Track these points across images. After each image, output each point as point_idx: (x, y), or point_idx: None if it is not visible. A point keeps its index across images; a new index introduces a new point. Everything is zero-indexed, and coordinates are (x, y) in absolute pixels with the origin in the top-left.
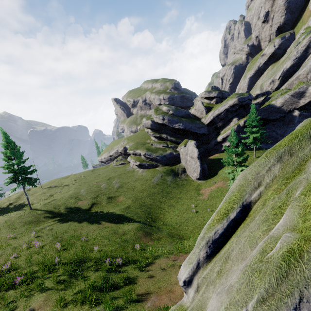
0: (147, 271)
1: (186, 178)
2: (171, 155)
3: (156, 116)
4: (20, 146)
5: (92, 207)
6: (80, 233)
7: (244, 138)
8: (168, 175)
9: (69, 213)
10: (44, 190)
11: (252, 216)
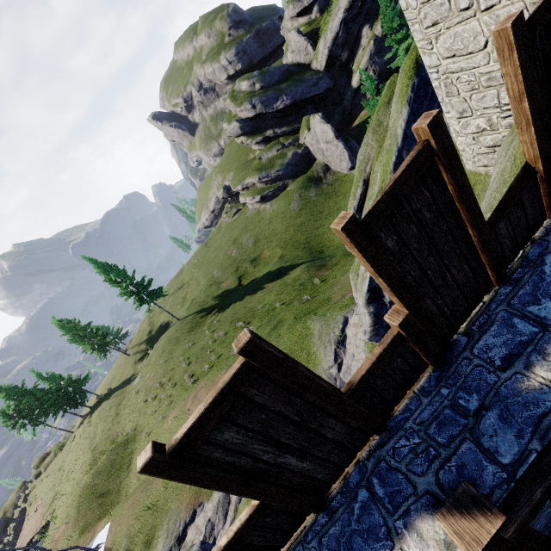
0: (336, 288)
1: (334, 178)
2: (296, 157)
3: (240, 110)
4: (116, 264)
5: (240, 281)
6: (251, 307)
7: (394, 55)
8: (308, 188)
9: (222, 300)
10: (171, 300)
11: (370, 184)
